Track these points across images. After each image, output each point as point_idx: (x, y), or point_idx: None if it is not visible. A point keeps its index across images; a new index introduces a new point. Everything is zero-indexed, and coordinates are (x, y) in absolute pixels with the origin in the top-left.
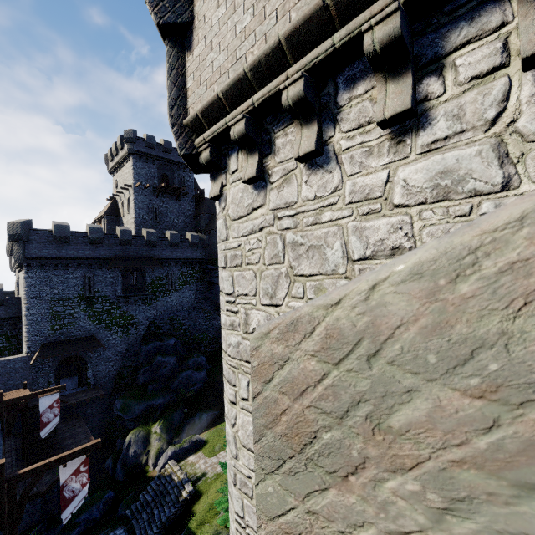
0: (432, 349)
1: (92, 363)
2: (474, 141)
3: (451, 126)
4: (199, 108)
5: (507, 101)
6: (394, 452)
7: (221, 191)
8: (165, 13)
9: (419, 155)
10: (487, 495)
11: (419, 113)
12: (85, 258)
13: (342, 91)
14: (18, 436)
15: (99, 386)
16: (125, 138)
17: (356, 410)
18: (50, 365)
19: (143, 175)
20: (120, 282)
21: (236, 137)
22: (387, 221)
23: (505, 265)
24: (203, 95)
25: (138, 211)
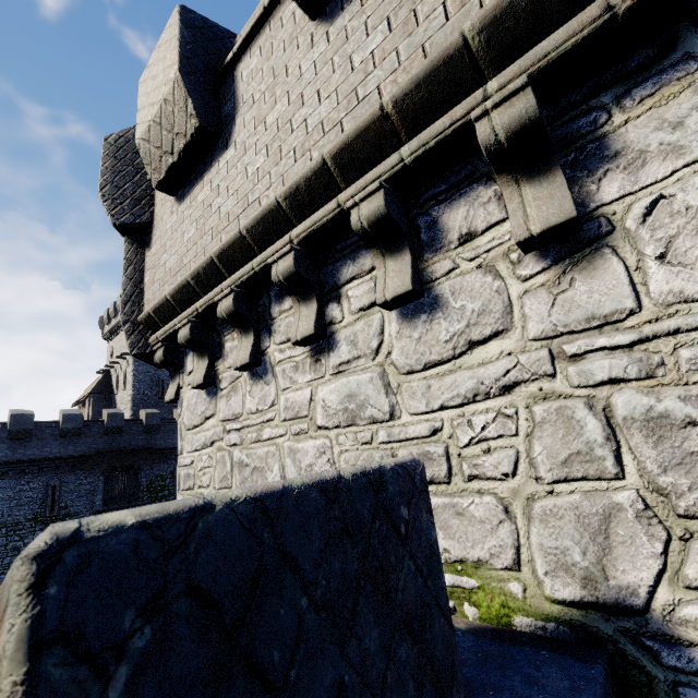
0: None
1: None
2: (367, 368)
3: (351, 351)
4: (151, 307)
5: (383, 334)
6: None
7: (176, 395)
8: (123, 215)
9: (331, 375)
10: None
11: (328, 334)
12: (52, 458)
13: (274, 304)
14: None
15: None
16: None
17: None
18: None
19: None
20: (101, 490)
21: (183, 341)
22: (314, 444)
23: None
24: (157, 294)
25: (137, 386)
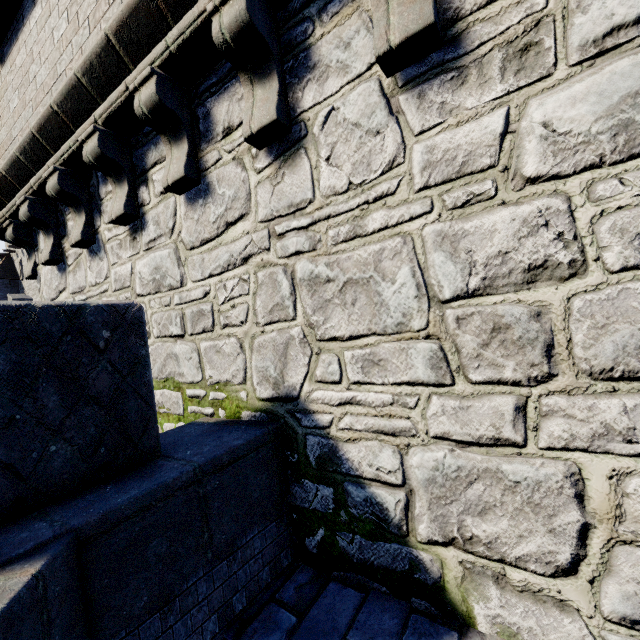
0: None
1: None
2: (166, 245)
3: (156, 230)
4: None
5: (176, 216)
6: None
7: (34, 271)
8: None
9: (144, 251)
10: None
11: (141, 215)
12: None
13: (101, 185)
14: None
15: None
16: None
17: None
18: None
19: None
20: None
21: (24, 218)
22: None
23: None
24: None
25: None
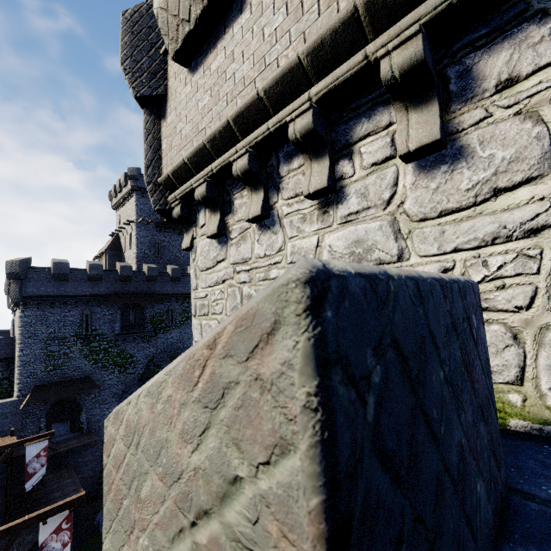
0: (152, 445)
1: (86, 406)
2: (376, 217)
3: (360, 203)
4: (170, 170)
5: (397, 186)
6: (142, 516)
7: (191, 244)
8: (142, 88)
9: (339, 224)
10: (163, 547)
11: (337, 189)
12: (84, 295)
13: (282, 164)
14: (2, 489)
15: (93, 431)
16: (129, 175)
17: (133, 484)
18: (41, 409)
19: (146, 211)
20: (119, 320)
21: (199, 198)
22: None
23: (167, 397)
24: (174, 158)
25: (140, 247)
